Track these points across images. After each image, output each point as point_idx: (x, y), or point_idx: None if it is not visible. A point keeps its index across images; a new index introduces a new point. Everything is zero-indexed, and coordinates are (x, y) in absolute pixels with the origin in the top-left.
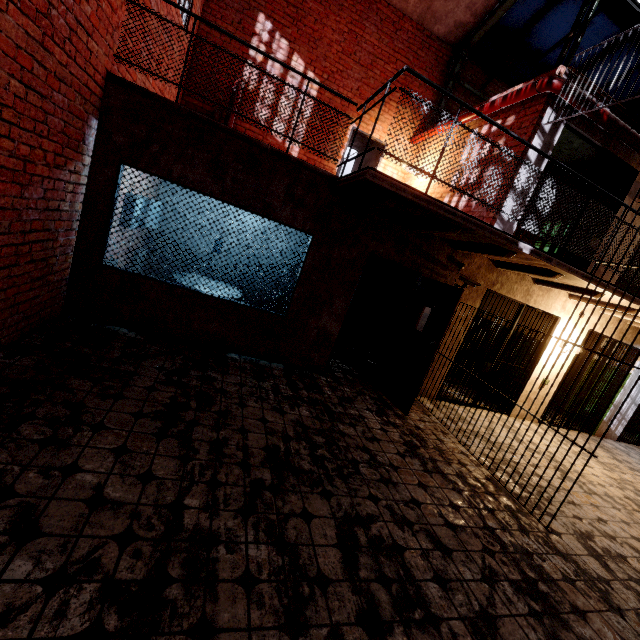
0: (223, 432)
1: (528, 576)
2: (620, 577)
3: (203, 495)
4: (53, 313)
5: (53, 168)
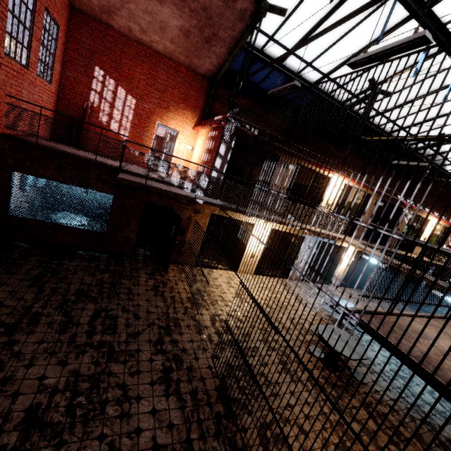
0: (60, 284)
1: (169, 325)
2: (216, 326)
3: (42, 303)
4: None
5: None
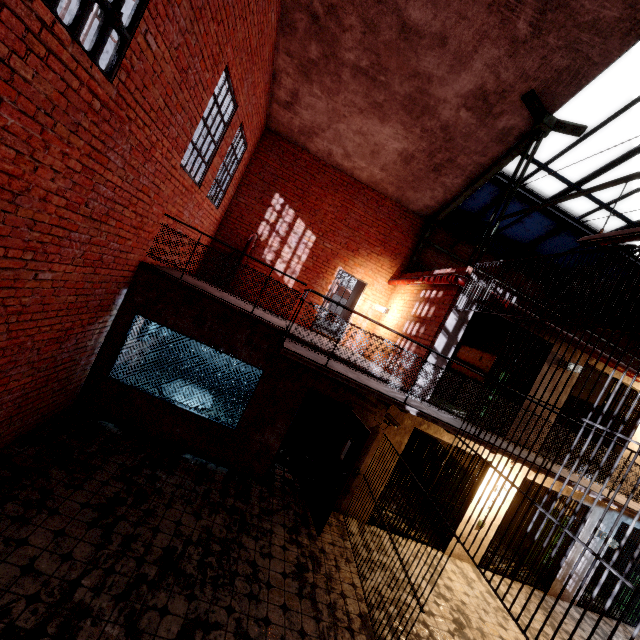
0: (140, 529)
1: None
2: None
3: (97, 578)
4: (65, 409)
5: (87, 326)
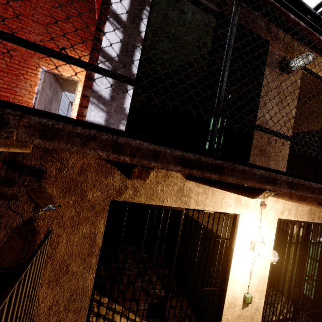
0: None
1: None
2: None
3: None
4: None
5: None
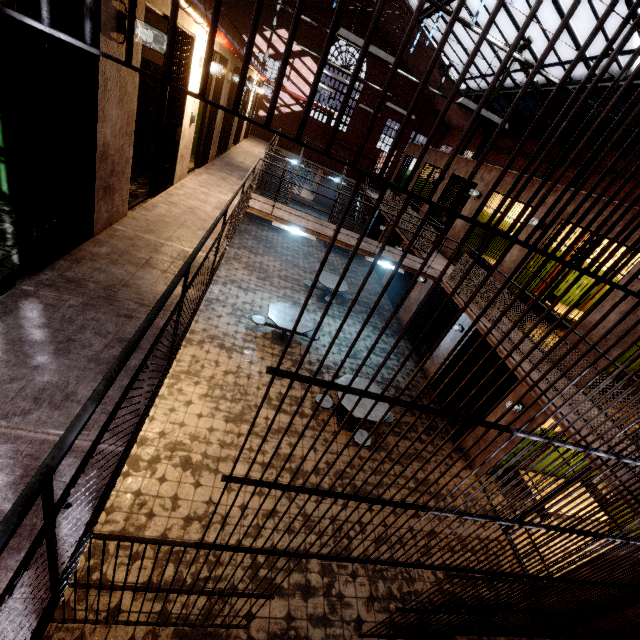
0: None
1: None
2: (287, 587)
3: None
4: None
5: None
